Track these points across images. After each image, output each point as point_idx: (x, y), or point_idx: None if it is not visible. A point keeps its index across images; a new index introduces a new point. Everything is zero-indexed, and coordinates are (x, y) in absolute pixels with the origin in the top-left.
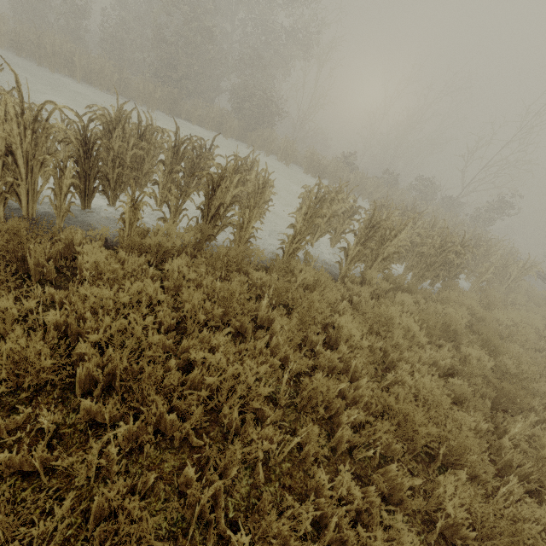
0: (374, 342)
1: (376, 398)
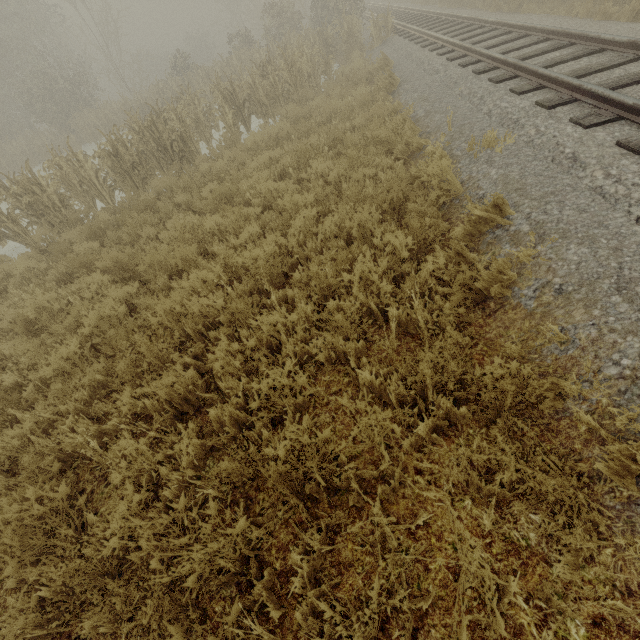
0: None
1: None
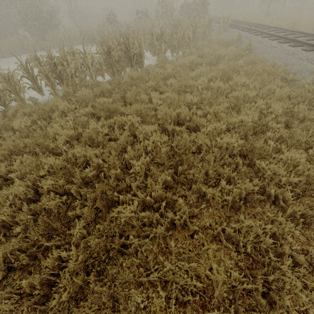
0: (43, 122)
1: (12, 145)
